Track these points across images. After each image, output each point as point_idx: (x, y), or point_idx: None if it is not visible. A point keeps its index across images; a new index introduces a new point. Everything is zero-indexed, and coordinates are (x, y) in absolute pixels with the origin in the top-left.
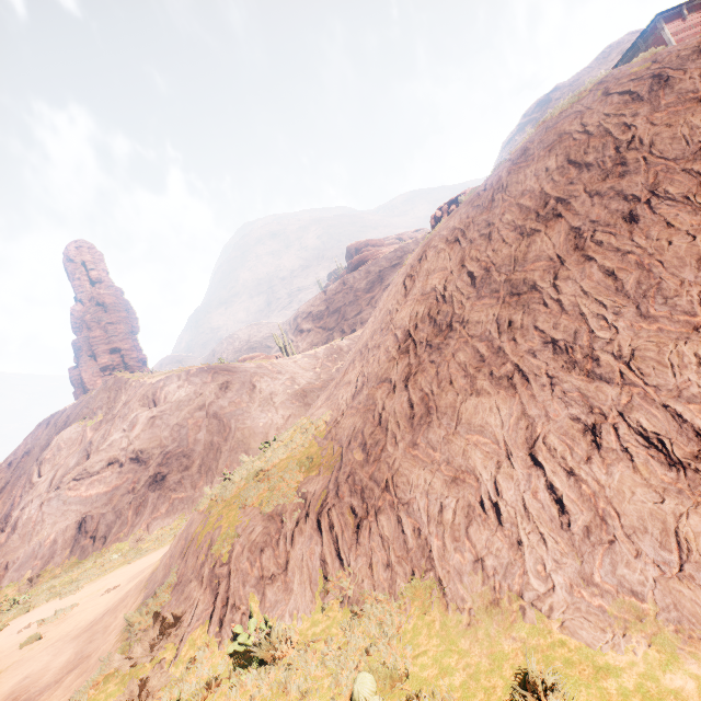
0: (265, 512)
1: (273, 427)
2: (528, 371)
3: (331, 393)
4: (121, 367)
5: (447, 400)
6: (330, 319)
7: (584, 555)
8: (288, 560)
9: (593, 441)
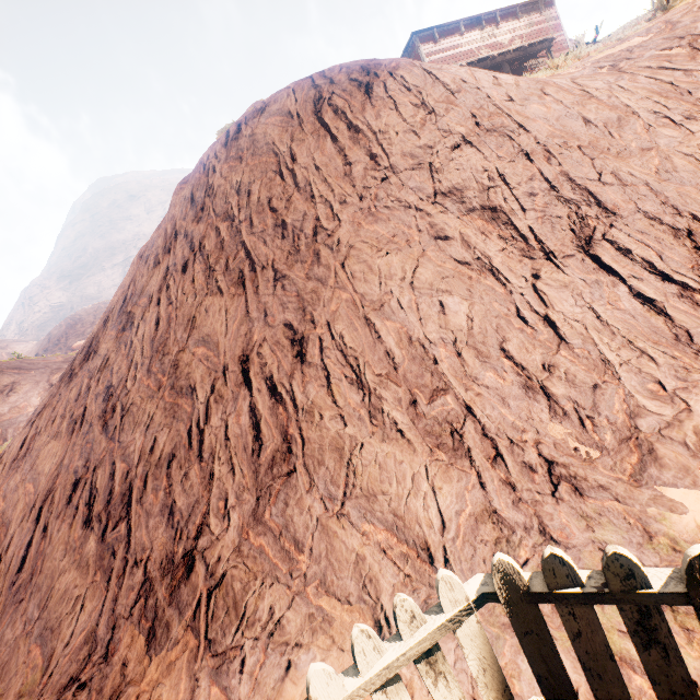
0: None
1: None
2: (86, 417)
3: None
4: None
5: (41, 441)
6: None
7: (3, 615)
8: None
9: (69, 497)
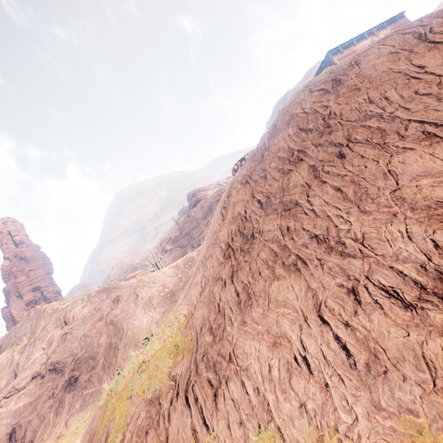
0: (147, 398)
1: (153, 322)
2: (305, 258)
3: (187, 293)
4: (41, 300)
5: (259, 286)
6: (183, 240)
7: (370, 387)
8: (168, 436)
9: (355, 299)
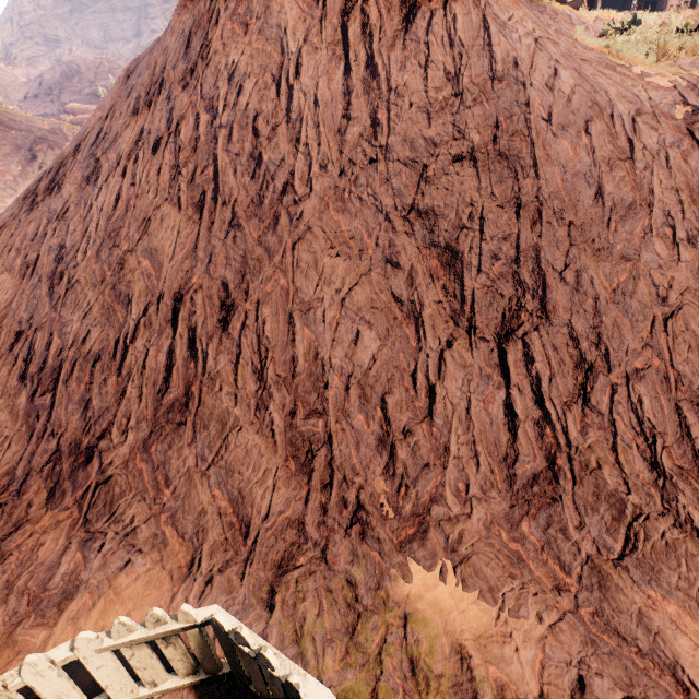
0: None
1: None
2: (38, 267)
3: None
4: None
5: None
6: None
7: None
8: None
9: (12, 344)
